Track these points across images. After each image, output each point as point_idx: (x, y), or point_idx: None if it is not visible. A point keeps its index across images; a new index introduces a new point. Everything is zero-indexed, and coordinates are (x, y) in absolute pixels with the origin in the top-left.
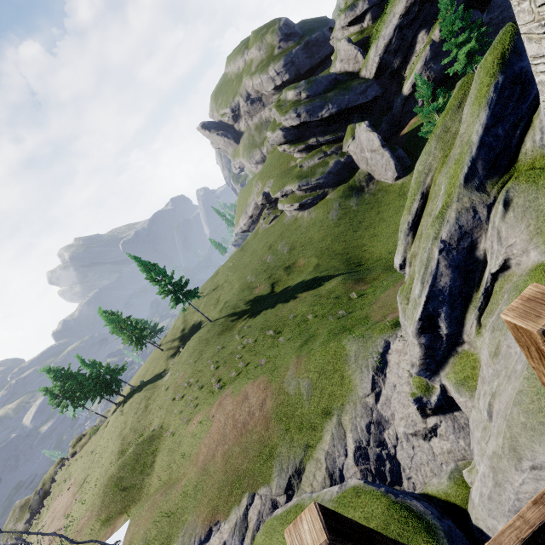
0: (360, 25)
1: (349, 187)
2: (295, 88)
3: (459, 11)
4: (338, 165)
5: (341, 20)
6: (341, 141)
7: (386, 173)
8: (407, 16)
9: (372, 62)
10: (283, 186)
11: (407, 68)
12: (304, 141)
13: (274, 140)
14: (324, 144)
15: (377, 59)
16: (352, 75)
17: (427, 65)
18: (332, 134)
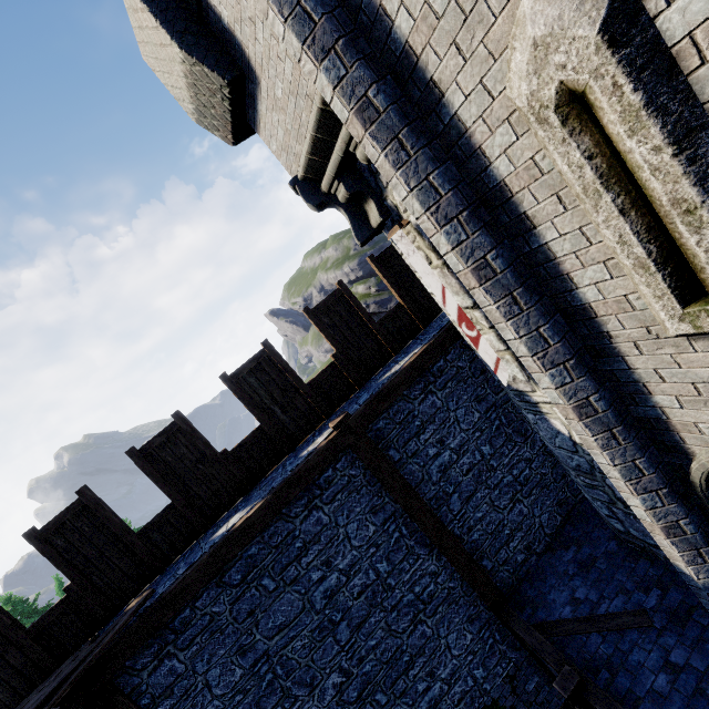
0: None
1: None
2: (365, 283)
3: None
4: None
5: None
6: None
7: None
8: None
9: None
10: None
11: None
12: None
13: None
14: None
15: None
16: None
17: None
18: None
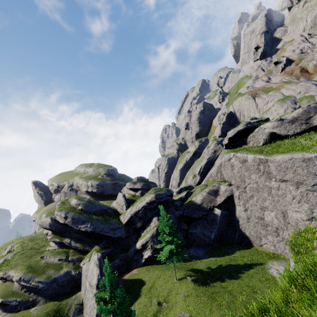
0: (135, 192)
1: (57, 310)
2: (79, 199)
3: (170, 222)
4: (67, 276)
5: (127, 184)
6: (86, 254)
7: (89, 316)
8: (150, 205)
9: (127, 215)
10: (12, 267)
11: (144, 231)
12: (62, 237)
13: (43, 222)
14: (73, 248)
15: (129, 215)
16: (117, 214)
17: (153, 237)
18: (83, 244)
